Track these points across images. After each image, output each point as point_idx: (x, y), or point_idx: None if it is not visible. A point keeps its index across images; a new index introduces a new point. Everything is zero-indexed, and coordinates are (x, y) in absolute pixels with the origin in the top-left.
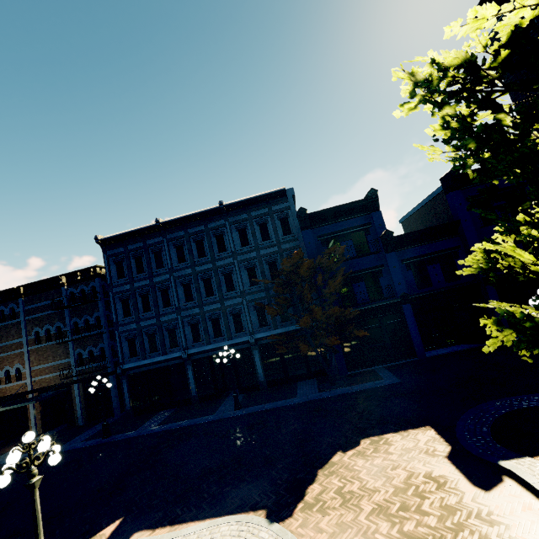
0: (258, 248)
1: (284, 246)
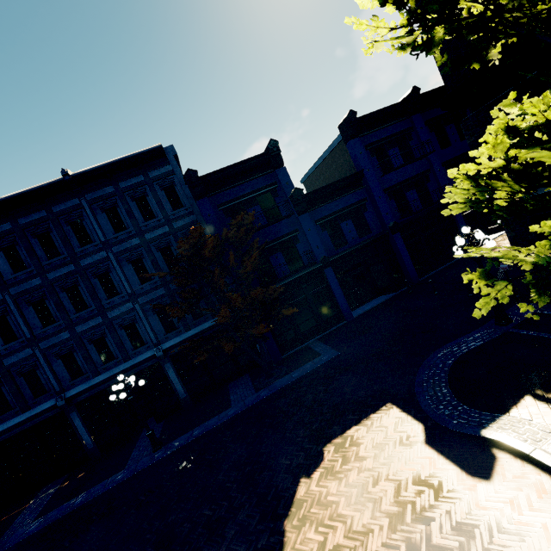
0: (140, 232)
1: (176, 224)
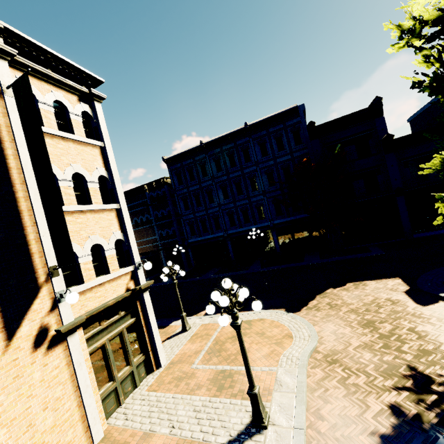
0: (275, 158)
1: (295, 154)
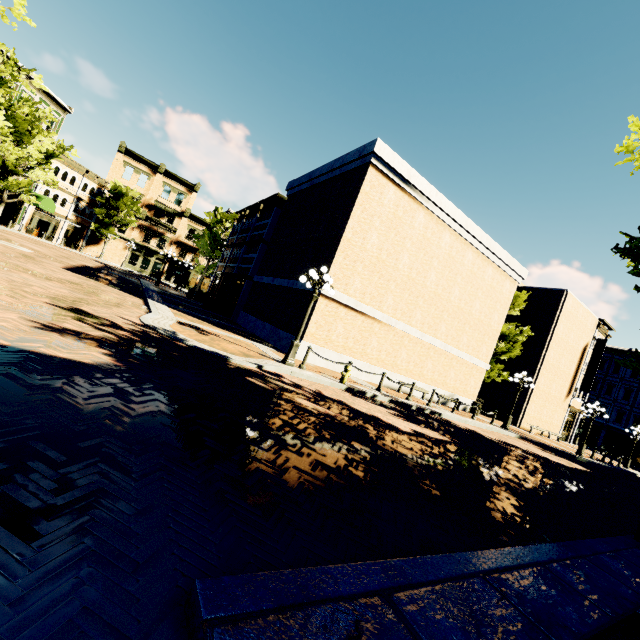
0: None
1: None
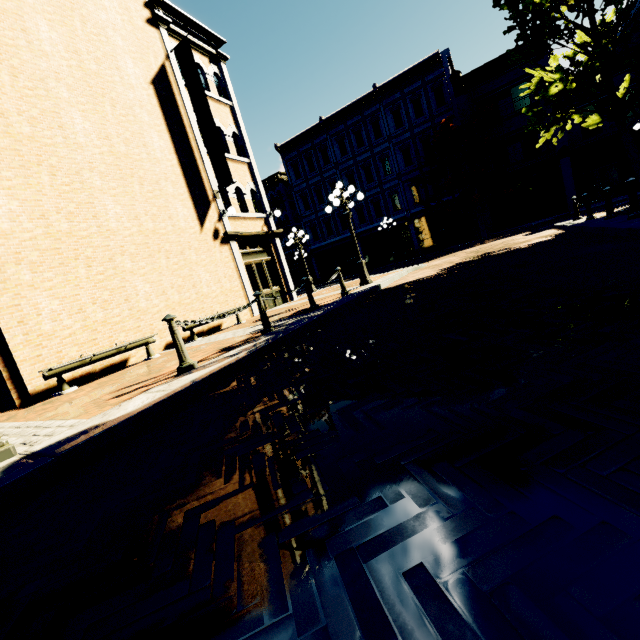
0: (411, 128)
1: (437, 120)
